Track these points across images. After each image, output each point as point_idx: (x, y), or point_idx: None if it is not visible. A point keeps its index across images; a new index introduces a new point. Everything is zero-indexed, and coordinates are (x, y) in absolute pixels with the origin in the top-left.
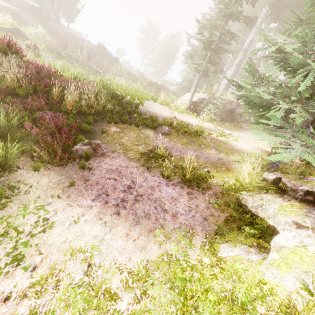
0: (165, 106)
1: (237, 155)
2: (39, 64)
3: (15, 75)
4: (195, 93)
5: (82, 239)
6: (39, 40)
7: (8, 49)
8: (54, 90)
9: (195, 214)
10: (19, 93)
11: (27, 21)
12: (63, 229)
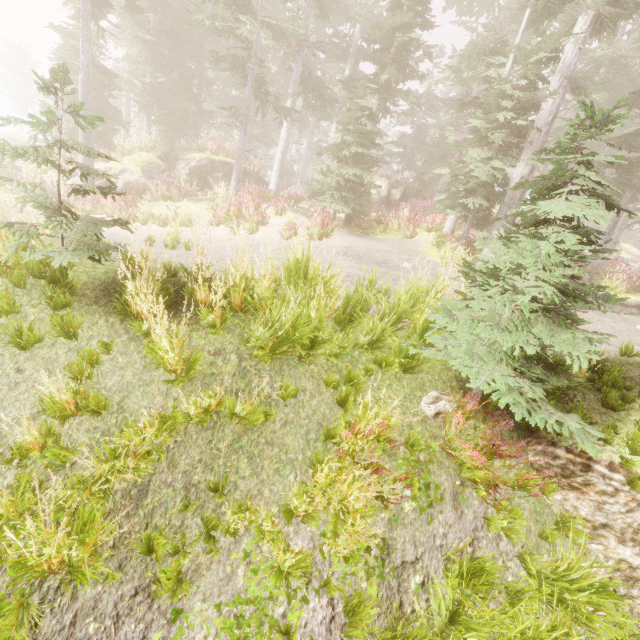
0: None
1: None
2: None
3: None
4: None
5: None
6: None
7: None
8: None
9: None
10: None
11: None
12: None
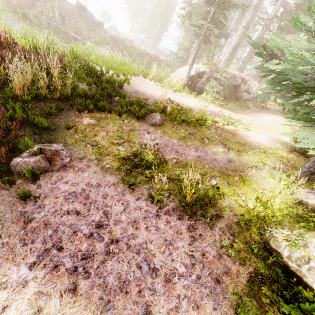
0: (157, 83)
1: (252, 154)
2: None
3: None
4: (194, 65)
5: None
6: None
7: None
8: None
9: (201, 273)
10: None
11: None
12: None
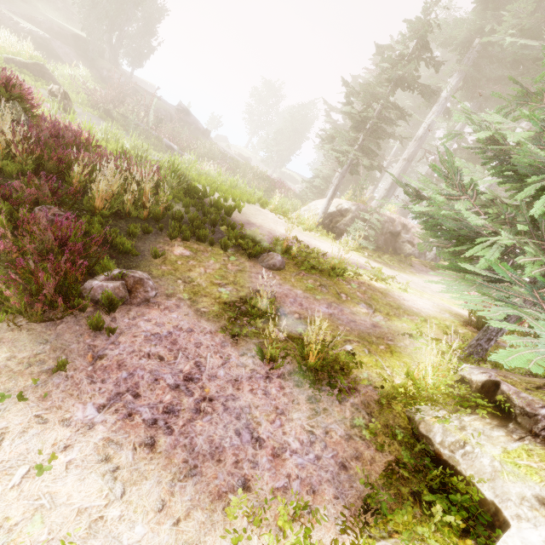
0: (280, 216)
1: (408, 321)
2: (62, 124)
3: (3, 136)
4: (334, 200)
5: (45, 521)
6: (76, 86)
7: (4, 92)
8: (76, 169)
9: (321, 454)
10: (6, 168)
11: (62, 56)
12: (4, 488)
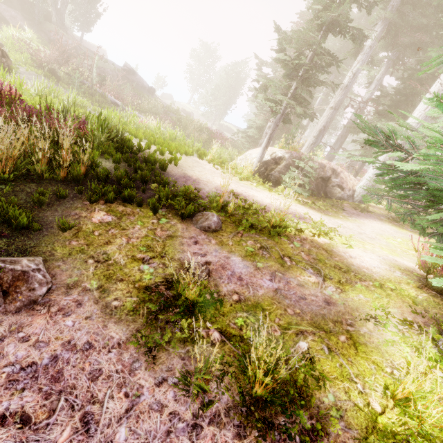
0: (217, 166)
1: (363, 290)
2: None
3: None
4: (268, 148)
5: None
6: (20, 47)
7: None
8: None
9: None
10: None
11: (9, 19)
12: None
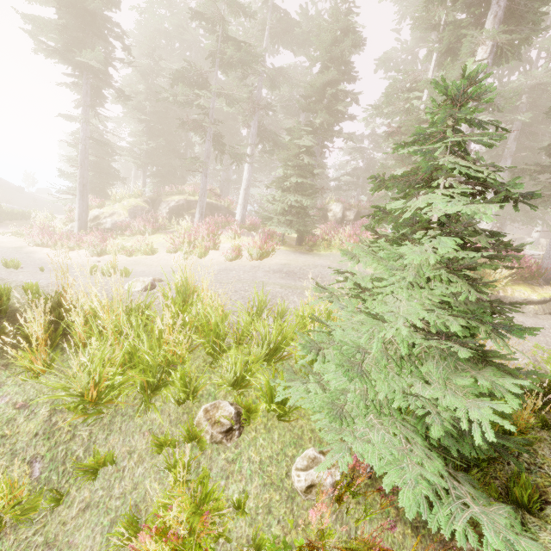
0: None
1: None
2: None
3: None
4: None
5: None
6: None
7: None
8: None
9: None
10: None
11: None
12: None
